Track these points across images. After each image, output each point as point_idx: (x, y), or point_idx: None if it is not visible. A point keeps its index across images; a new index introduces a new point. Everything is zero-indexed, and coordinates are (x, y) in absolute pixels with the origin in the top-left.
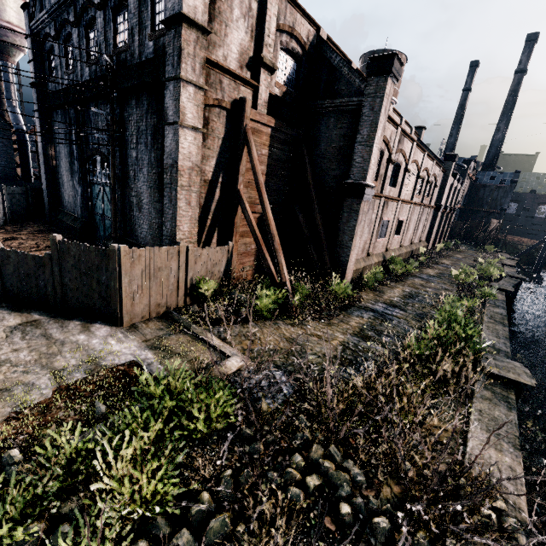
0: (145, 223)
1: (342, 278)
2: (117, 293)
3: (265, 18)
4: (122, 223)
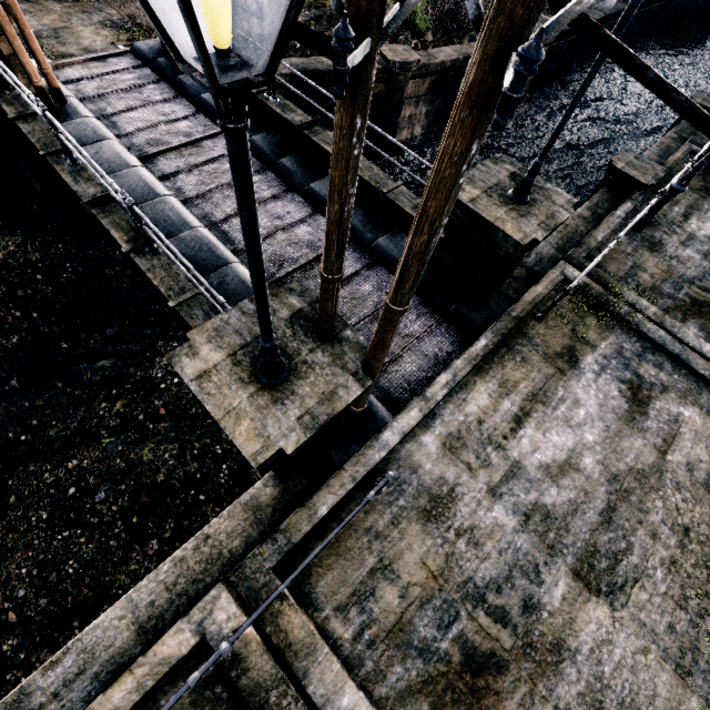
0: None
1: None
2: None
3: None
4: None
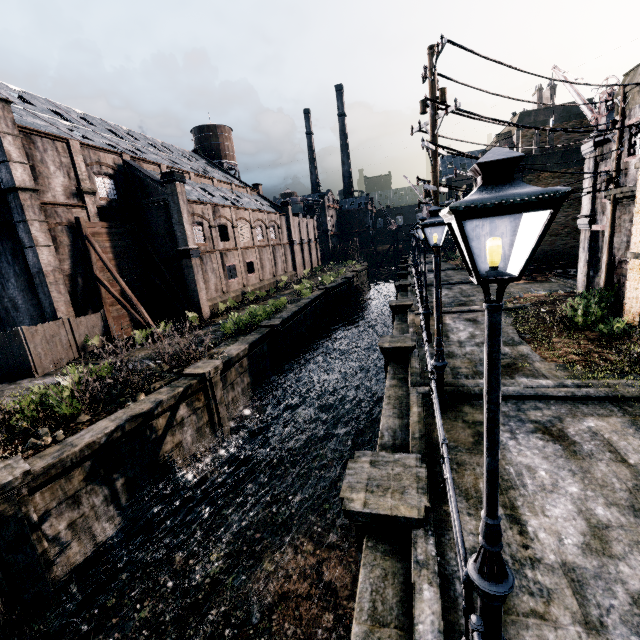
0: (26, 319)
1: (201, 312)
2: (28, 356)
3: (75, 165)
4: (1, 327)
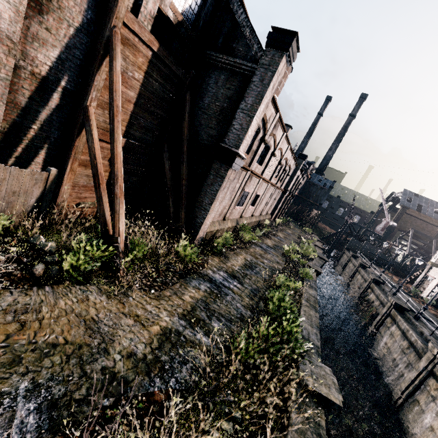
0: None
1: (193, 238)
2: None
3: None
4: None
